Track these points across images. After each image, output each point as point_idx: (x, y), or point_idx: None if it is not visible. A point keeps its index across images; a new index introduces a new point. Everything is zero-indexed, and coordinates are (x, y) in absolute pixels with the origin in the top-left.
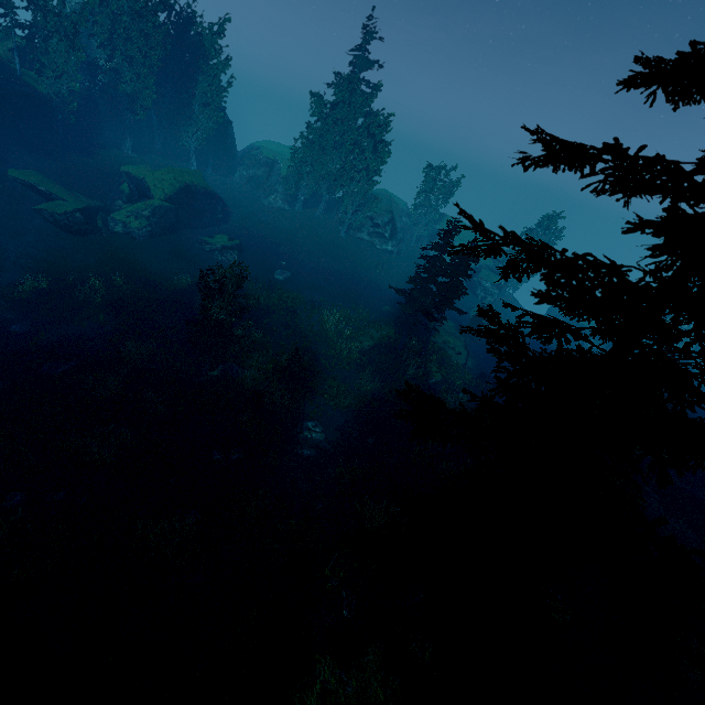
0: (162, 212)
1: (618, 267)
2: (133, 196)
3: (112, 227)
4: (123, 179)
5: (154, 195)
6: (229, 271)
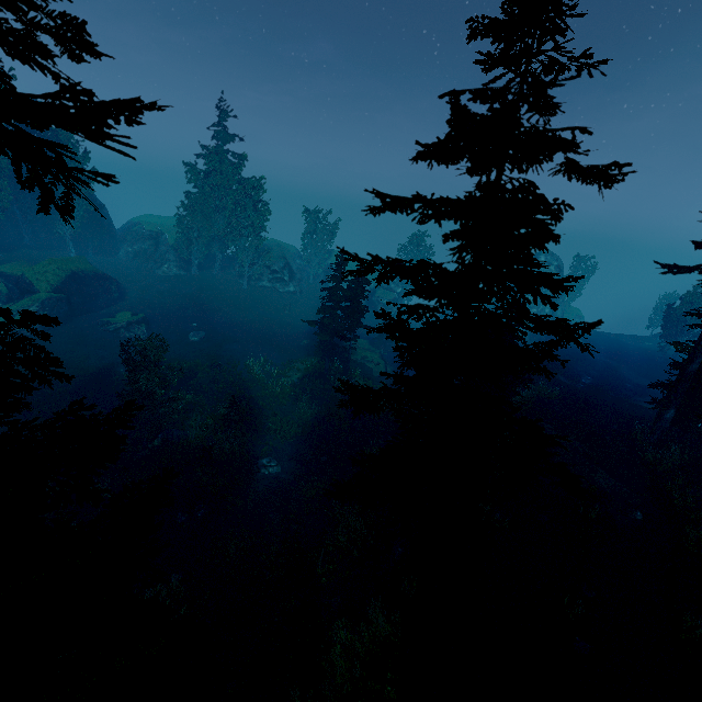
0: (52, 303)
1: (436, 264)
2: (14, 295)
3: None
4: None
5: (39, 289)
6: (149, 341)
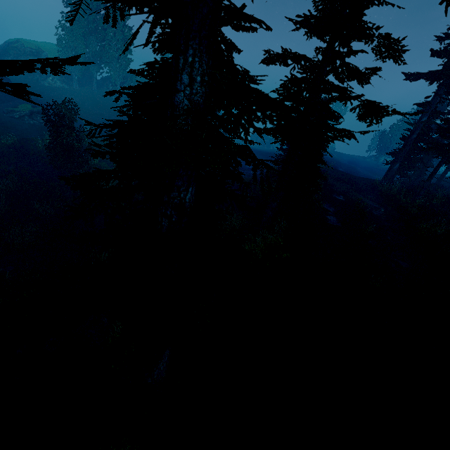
0: None
1: None
2: None
3: None
4: None
5: None
6: (64, 106)
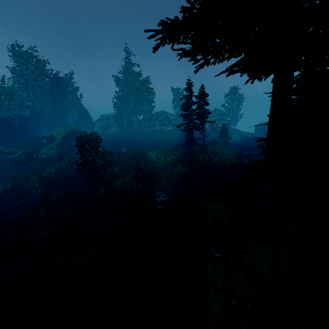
0: (62, 143)
1: None
2: (48, 143)
3: (41, 157)
4: (43, 138)
5: (57, 138)
6: (91, 136)
